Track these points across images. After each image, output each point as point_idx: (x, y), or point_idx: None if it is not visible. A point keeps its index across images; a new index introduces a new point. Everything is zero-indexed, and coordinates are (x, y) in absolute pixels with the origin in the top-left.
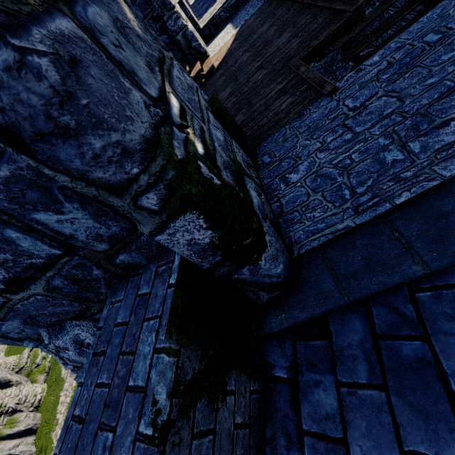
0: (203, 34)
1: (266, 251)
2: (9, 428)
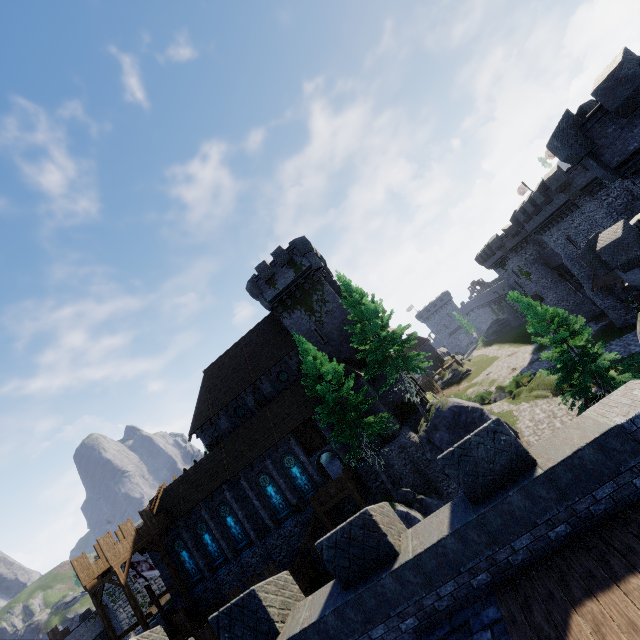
0: None
1: None
2: None
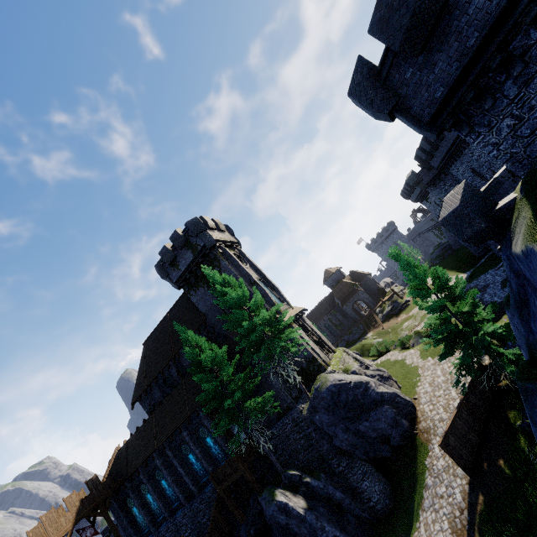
0: None
1: None
2: None
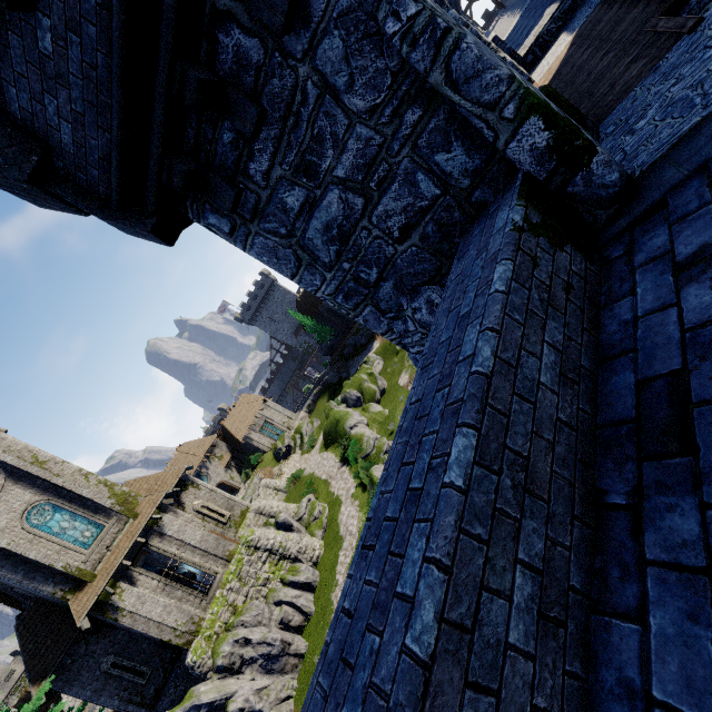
0: (525, 63)
1: (598, 156)
2: (291, 575)
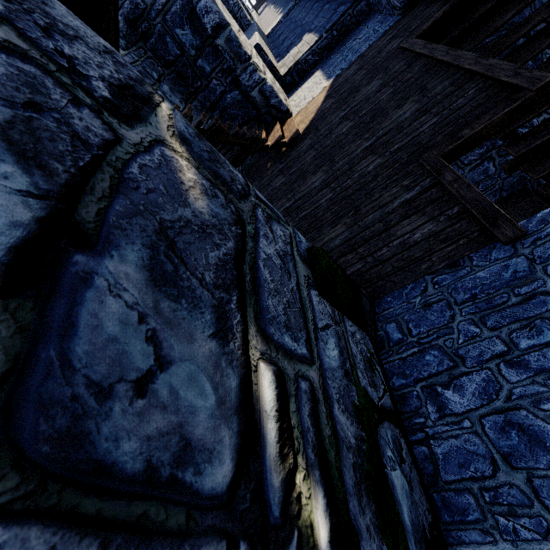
0: (284, 82)
1: None
2: None
